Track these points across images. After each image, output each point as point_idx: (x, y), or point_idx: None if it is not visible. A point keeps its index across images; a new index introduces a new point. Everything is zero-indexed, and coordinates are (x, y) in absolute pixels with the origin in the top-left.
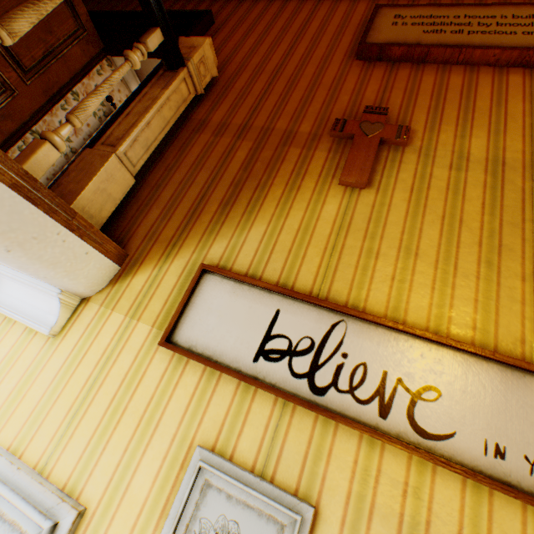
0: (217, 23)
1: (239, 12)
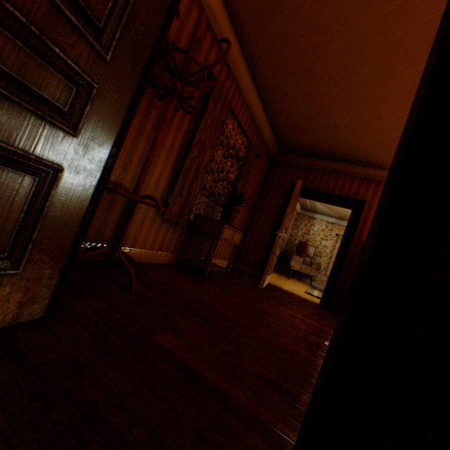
0: (366, 202)
1: (376, 195)
